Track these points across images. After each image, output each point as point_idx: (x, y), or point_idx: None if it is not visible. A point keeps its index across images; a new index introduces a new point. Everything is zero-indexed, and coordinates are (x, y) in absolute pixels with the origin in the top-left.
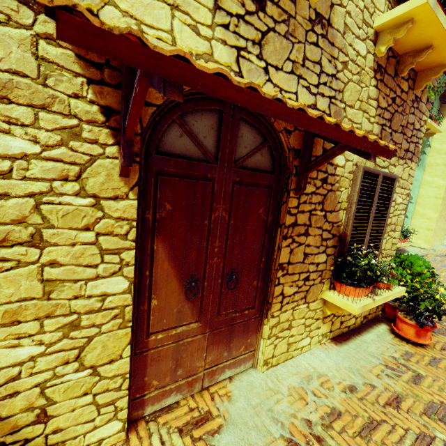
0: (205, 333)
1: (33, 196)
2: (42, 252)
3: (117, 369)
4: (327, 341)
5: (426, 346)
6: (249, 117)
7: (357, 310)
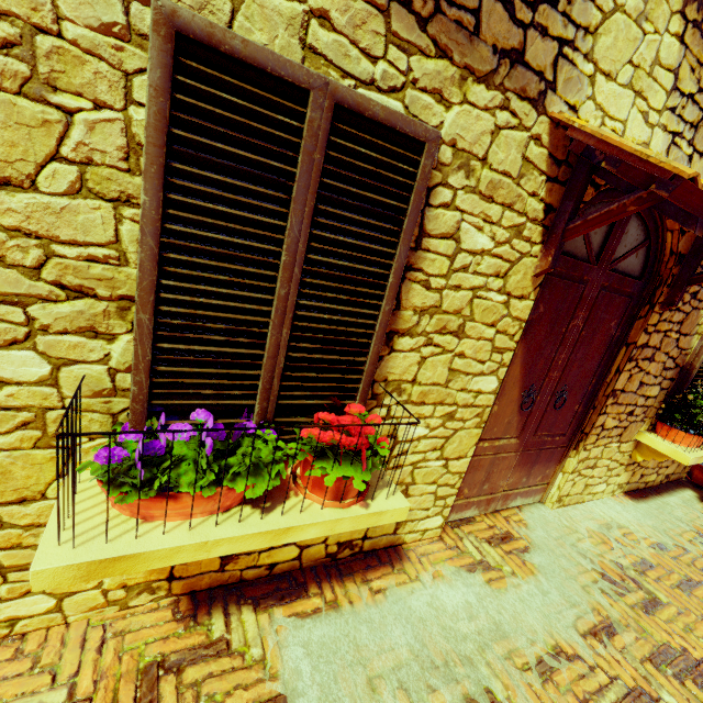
0: (518, 452)
1: (472, 290)
2: (458, 343)
3: (459, 467)
4: (619, 494)
5: None
6: (643, 211)
7: (690, 460)
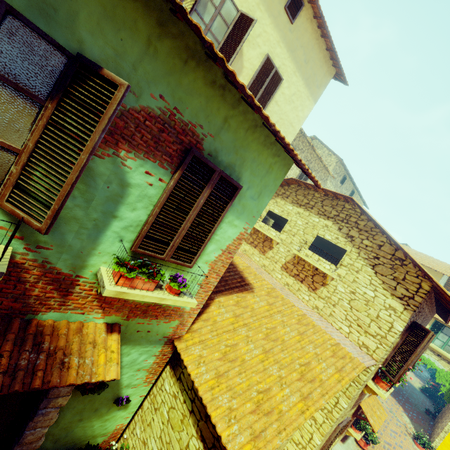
0: None
1: None
2: None
3: None
4: (339, 441)
5: (364, 449)
6: None
7: (359, 439)
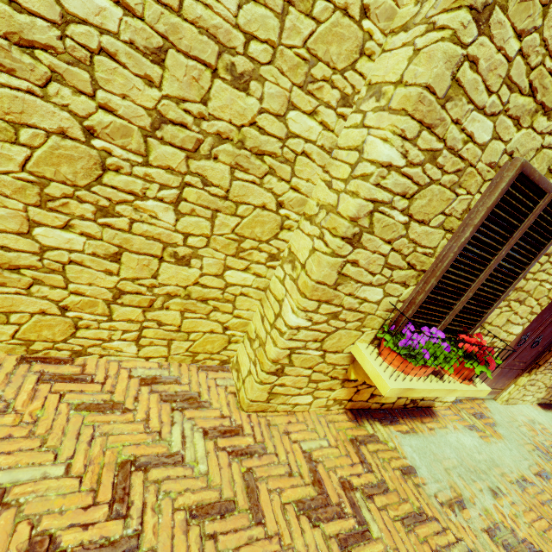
0: (500, 368)
1: (540, 281)
2: (518, 307)
3: None
4: (534, 404)
5: None
6: None
7: None
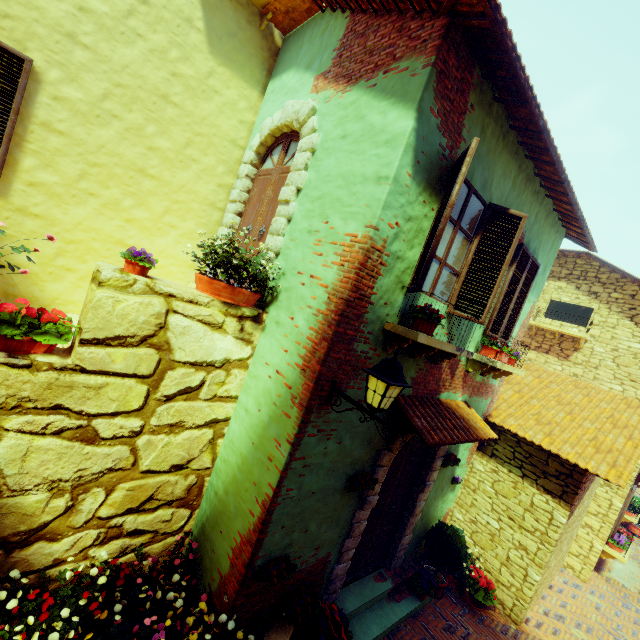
0: None
1: None
2: None
3: None
4: None
5: None
6: None
7: (637, 522)
